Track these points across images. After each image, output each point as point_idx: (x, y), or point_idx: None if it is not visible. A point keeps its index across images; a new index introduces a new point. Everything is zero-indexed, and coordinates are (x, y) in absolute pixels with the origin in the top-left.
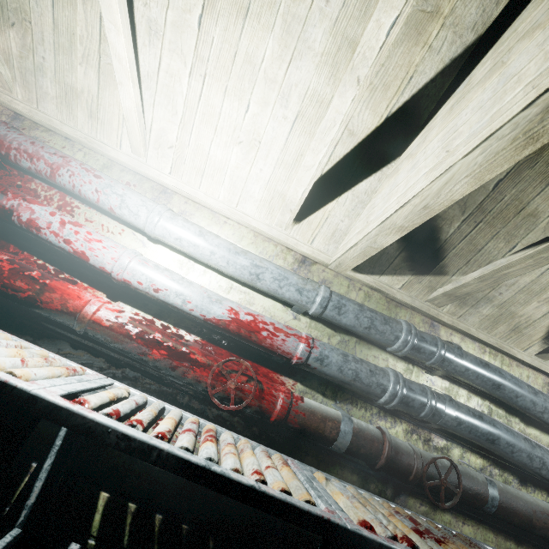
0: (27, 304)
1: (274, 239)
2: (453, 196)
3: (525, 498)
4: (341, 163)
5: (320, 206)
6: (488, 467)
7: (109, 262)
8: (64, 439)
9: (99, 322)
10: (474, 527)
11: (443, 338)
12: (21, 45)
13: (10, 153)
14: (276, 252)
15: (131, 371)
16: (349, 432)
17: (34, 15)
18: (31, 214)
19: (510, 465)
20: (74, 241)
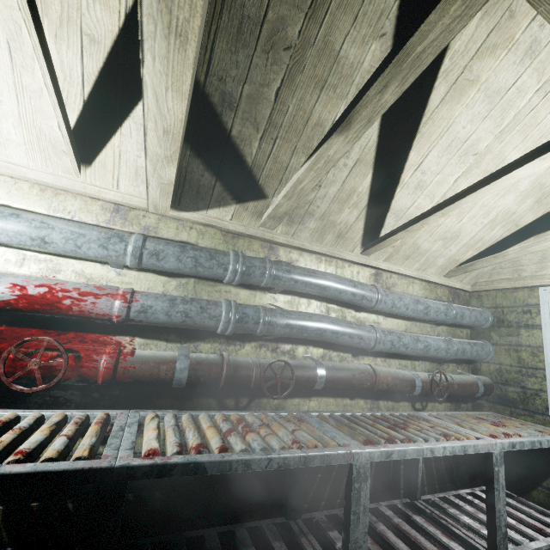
0: None
1: (70, 190)
2: (176, 115)
3: (348, 368)
4: (101, 82)
5: (104, 141)
6: (328, 353)
7: None
8: None
9: None
10: (319, 399)
11: (283, 258)
12: None
13: None
14: (78, 205)
15: None
16: (185, 369)
17: None
18: None
19: (345, 346)
20: None
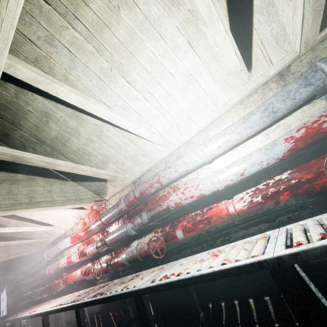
0: (211, 231)
1: (251, 92)
2: None
3: None
4: (231, 16)
5: (250, 46)
6: None
7: (212, 187)
8: (303, 271)
9: (241, 210)
10: None
11: None
12: (114, 164)
13: (147, 193)
14: (261, 94)
15: (282, 217)
16: None
17: (107, 152)
18: (173, 202)
19: None
20: (193, 194)
